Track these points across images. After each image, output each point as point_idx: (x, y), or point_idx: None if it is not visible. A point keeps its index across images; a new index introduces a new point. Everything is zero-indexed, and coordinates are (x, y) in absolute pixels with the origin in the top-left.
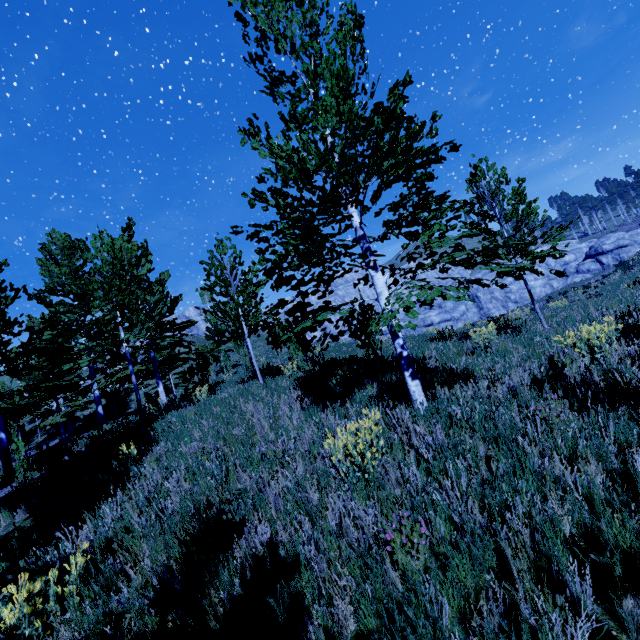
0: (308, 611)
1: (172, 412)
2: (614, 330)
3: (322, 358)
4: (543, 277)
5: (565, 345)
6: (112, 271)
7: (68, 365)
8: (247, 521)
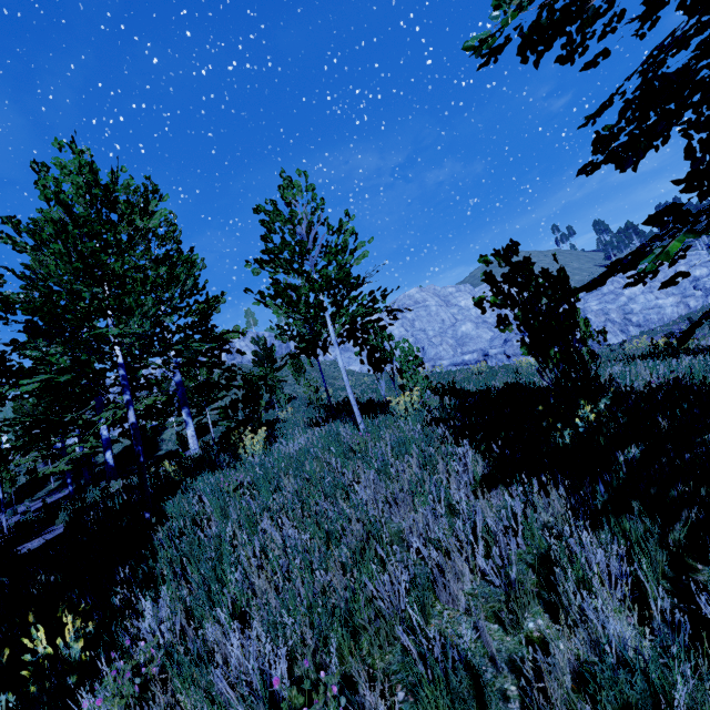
0: None
1: (204, 477)
2: None
3: (450, 387)
4: (667, 296)
5: None
6: (88, 207)
7: None
8: None
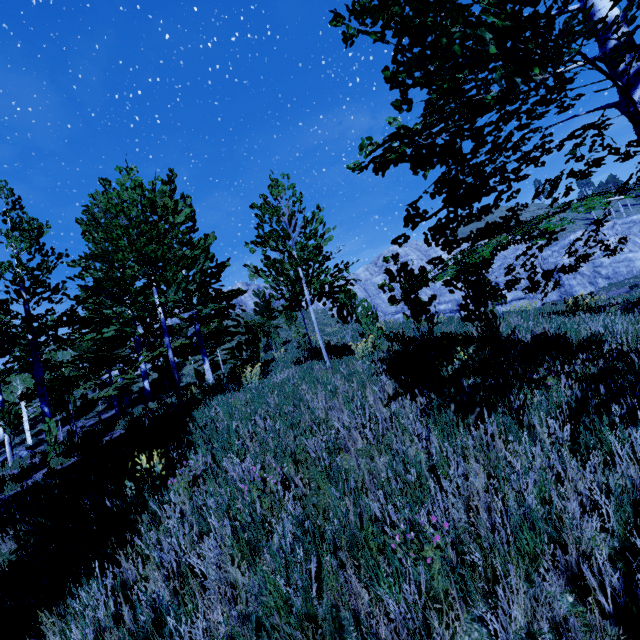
0: None
1: (218, 397)
2: None
3: (401, 336)
4: None
5: None
6: (140, 213)
7: (90, 334)
8: None
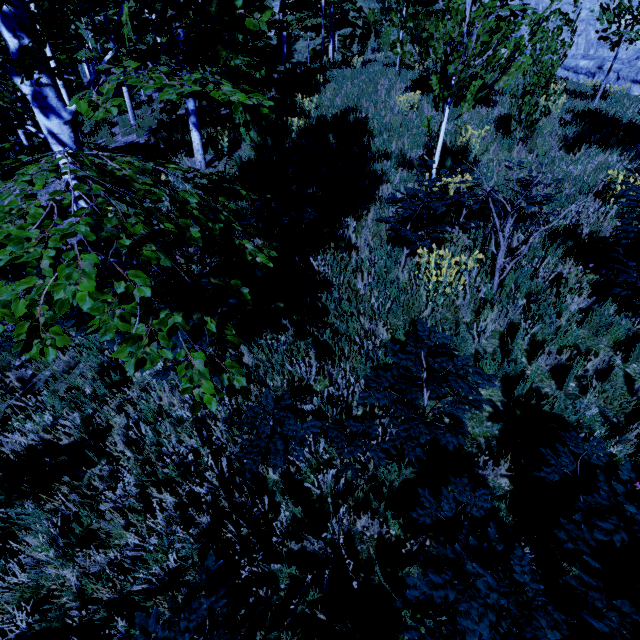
0: (368, 122)
1: (337, 69)
2: (587, 110)
3: None
4: None
5: (539, 104)
6: None
7: None
8: (361, 112)
